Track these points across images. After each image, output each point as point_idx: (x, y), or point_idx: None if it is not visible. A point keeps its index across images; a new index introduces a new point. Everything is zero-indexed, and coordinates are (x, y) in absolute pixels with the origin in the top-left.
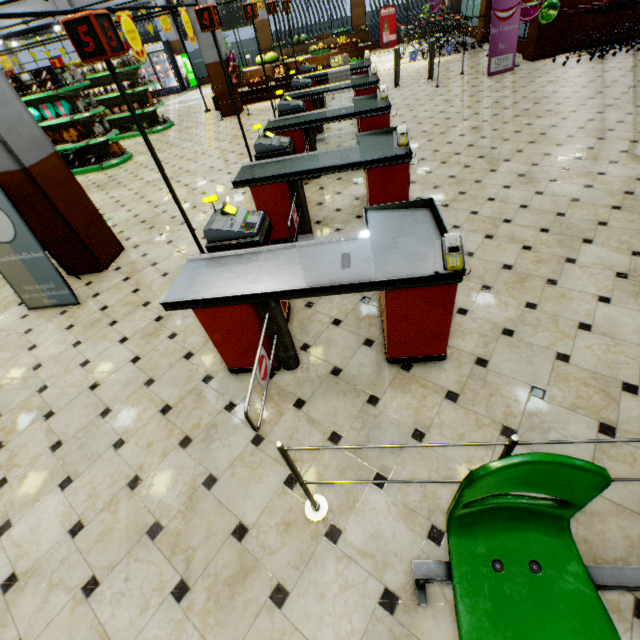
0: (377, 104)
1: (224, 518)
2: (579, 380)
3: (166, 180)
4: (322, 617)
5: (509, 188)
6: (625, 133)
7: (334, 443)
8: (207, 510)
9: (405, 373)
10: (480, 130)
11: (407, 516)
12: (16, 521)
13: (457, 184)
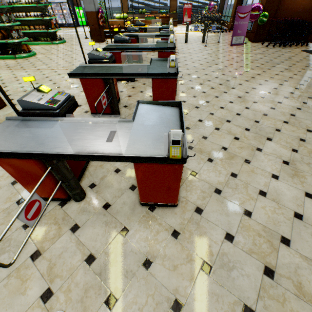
0: (169, 46)
1: None
2: (255, 231)
3: None
4: None
5: (232, 103)
6: (293, 83)
7: (88, 264)
8: None
9: (150, 213)
10: (222, 70)
11: None
12: None
13: (206, 96)
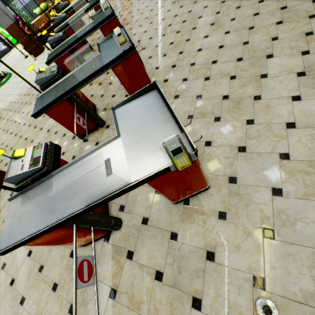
0: (106, 13)
1: None
2: (302, 171)
3: None
4: None
5: (208, 37)
6: None
7: (159, 281)
8: None
9: (187, 207)
10: (178, 2)
11: None
12: None
13: (176, 47)
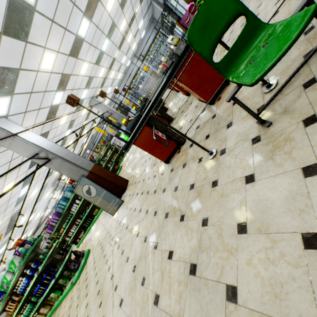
0: None
1: (185, 190)
2: None
3: (107, 121)
4: (233, 171)
5: (223, 37)
6: None
7: (208, 138)
8: (179, 194)
9: (219, 100)
10: None
11: (246, 119)
12: (129, 255)
13: None
